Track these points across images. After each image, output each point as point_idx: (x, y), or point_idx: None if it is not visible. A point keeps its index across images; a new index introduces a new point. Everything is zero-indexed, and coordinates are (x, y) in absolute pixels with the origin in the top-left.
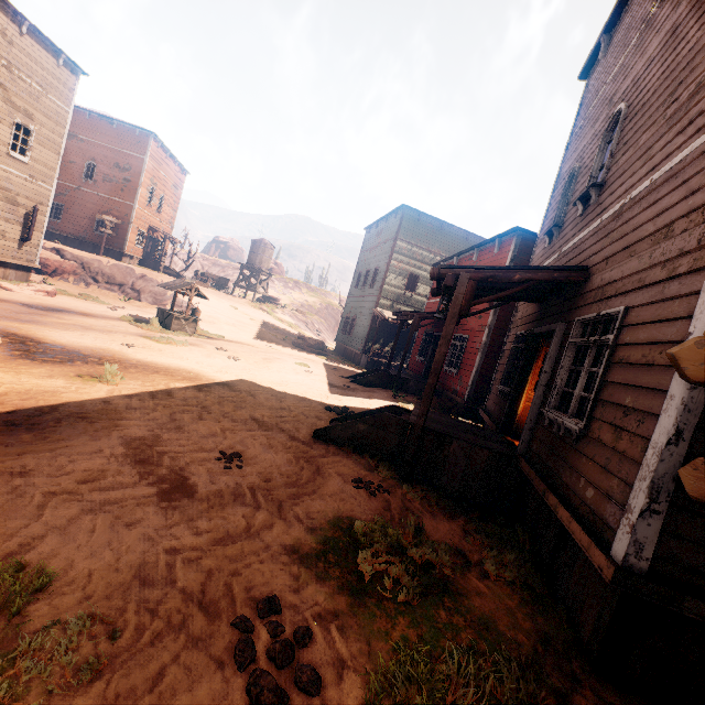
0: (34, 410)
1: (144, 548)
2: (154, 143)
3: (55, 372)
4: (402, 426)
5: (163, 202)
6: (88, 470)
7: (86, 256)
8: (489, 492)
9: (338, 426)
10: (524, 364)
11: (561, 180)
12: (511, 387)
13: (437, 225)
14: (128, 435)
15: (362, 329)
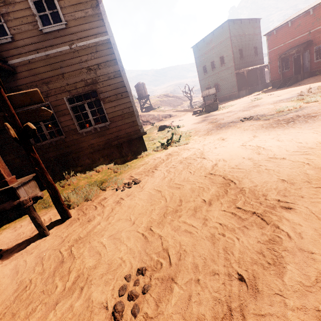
0: None
1: None
2: None
3: None
4: None
5: None
6: None
7: None
8: None
9: None
10: None
11: None
12: None
13: (239, 22)
14: None
15: (230, 84)
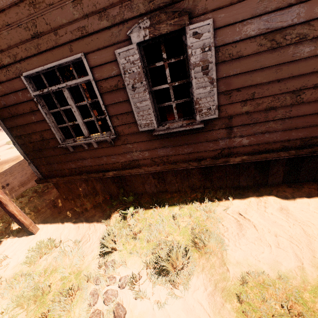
0: None
1: None
2: None
3: None
4: None
5: None
6: None
7: None
8: None
9: None
10: None
11: None
12: None
13: None
14: None
15: None
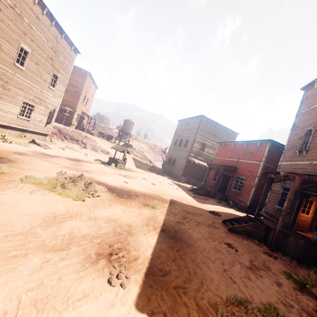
0: (165, 228)
1: (271, 292)
2: (89, 76)
3: (138, 205)
4: (265, 228)
5: (88, 101)
6: (216, 258)
7: (59, 125)
8: (304, 256)
9: (239, 226)
10: (299, 203)
11: (297, 128)
12: (289, 209)
13: (214, 124)
14: (197, 238)
15: (181, 165)
